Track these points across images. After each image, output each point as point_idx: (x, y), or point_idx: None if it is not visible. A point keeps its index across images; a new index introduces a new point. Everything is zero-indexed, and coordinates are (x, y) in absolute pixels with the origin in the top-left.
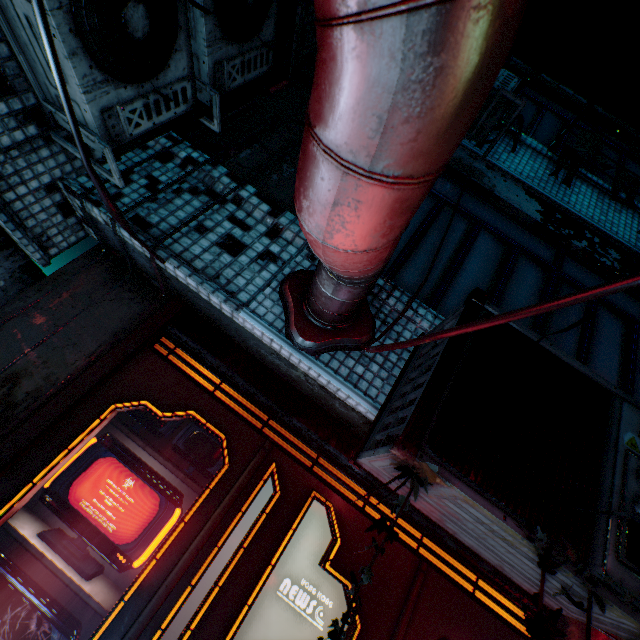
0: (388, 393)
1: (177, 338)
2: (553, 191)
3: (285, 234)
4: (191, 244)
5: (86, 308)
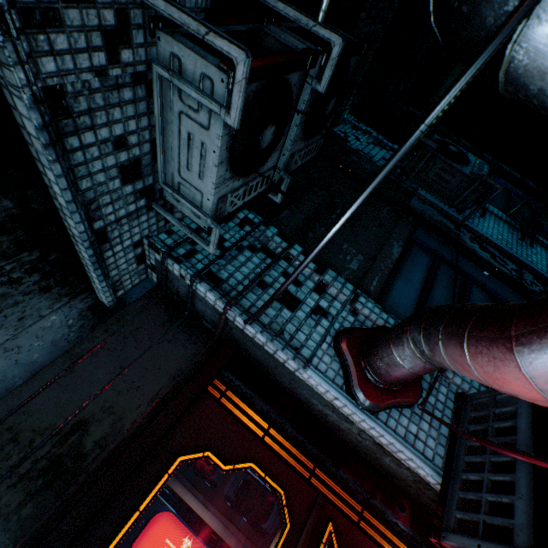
0: (446, 456)
1: (229, 381)
2: (518, 251)
3: (330, 290)
4: (256, 299)
5: (147, 349)
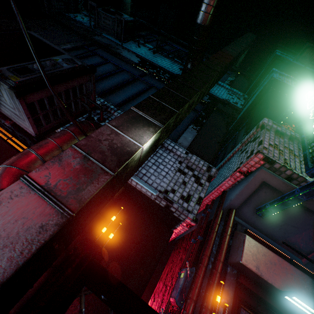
0: None
1: None
2: (151, 58)
3: None
4: None
5: None
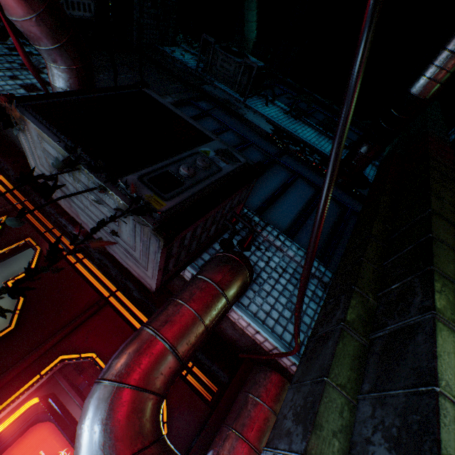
0: None
1: None
2: (287, 125)
3: None
4: (0, 80)
5: None
